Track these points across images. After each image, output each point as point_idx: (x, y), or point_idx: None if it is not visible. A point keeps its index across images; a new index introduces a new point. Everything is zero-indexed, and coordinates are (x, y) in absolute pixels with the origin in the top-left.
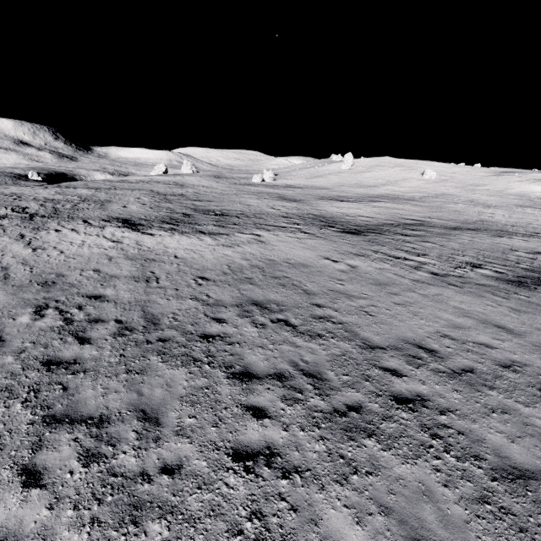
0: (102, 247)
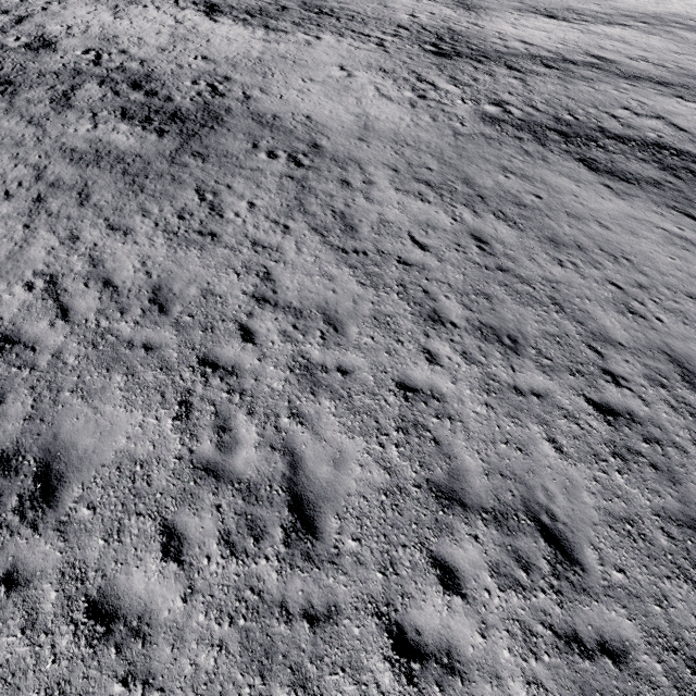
0: (163, 25)
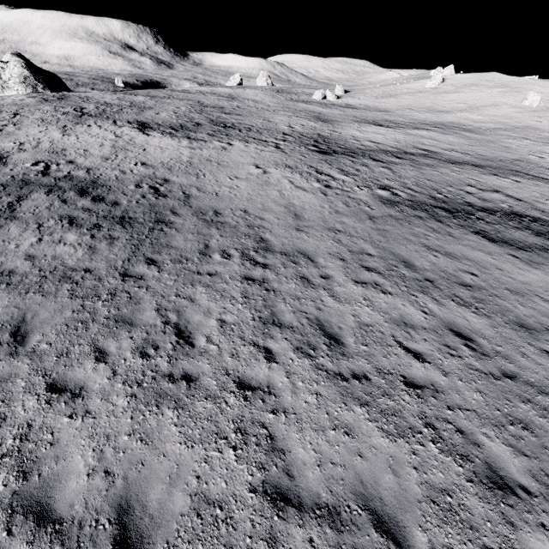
0: (105, 139)
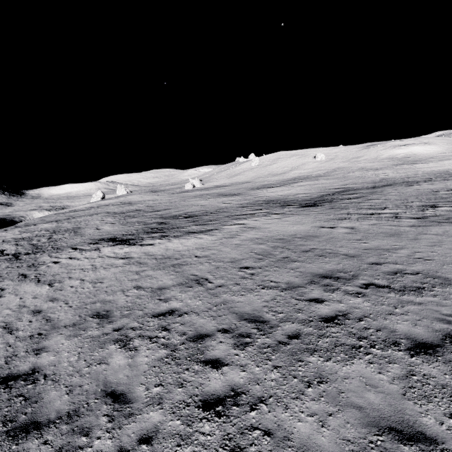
0: (117, 265)
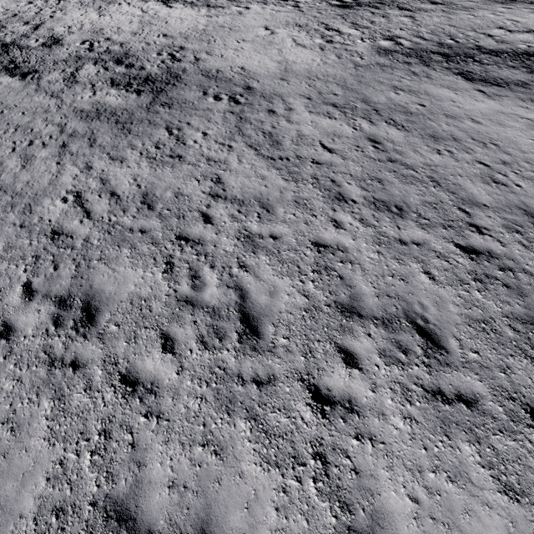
0: (134, 15)
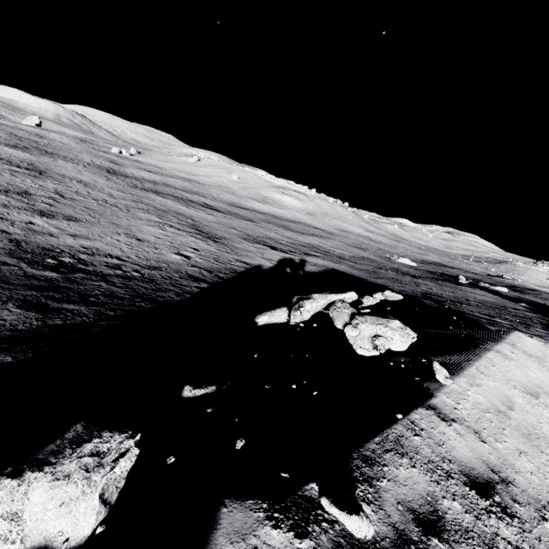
0: None
